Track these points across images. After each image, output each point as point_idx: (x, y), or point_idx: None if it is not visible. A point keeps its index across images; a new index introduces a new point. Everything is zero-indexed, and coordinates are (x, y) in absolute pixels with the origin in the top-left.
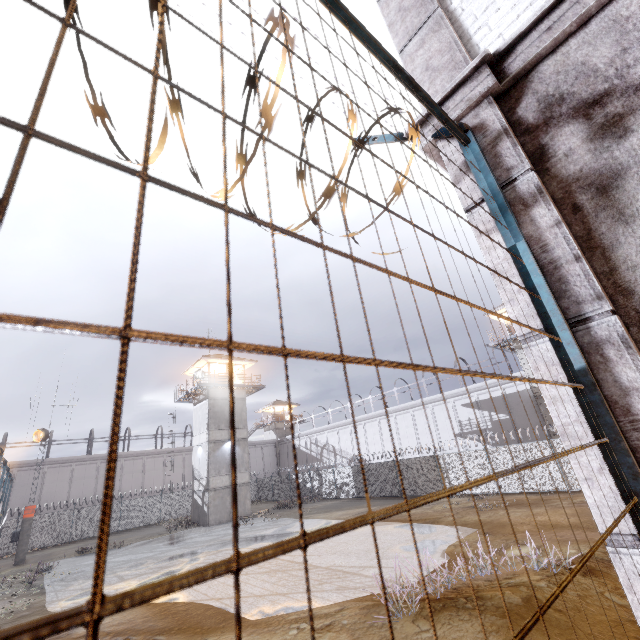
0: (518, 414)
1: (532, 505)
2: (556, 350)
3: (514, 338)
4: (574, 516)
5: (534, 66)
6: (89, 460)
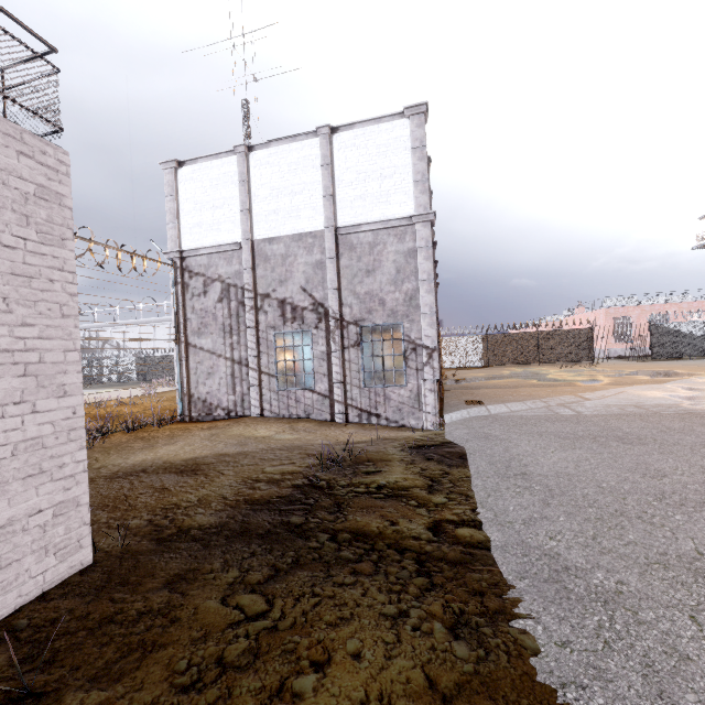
0: None
1: None
2: (174, 309)
3: None
4: None
5: (187, 257)
6: None
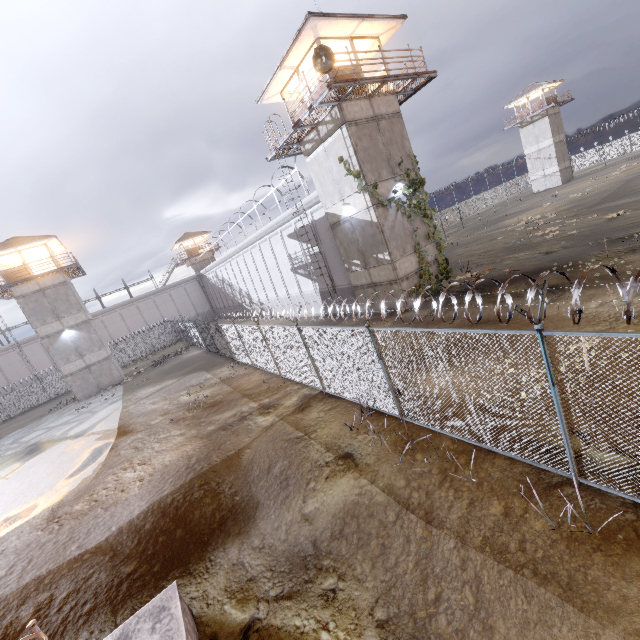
0: (326, 246)
1: (210, 414)
2: None
3: (294, 140)
4: (153, 474)
5: None
6: (6, 350)
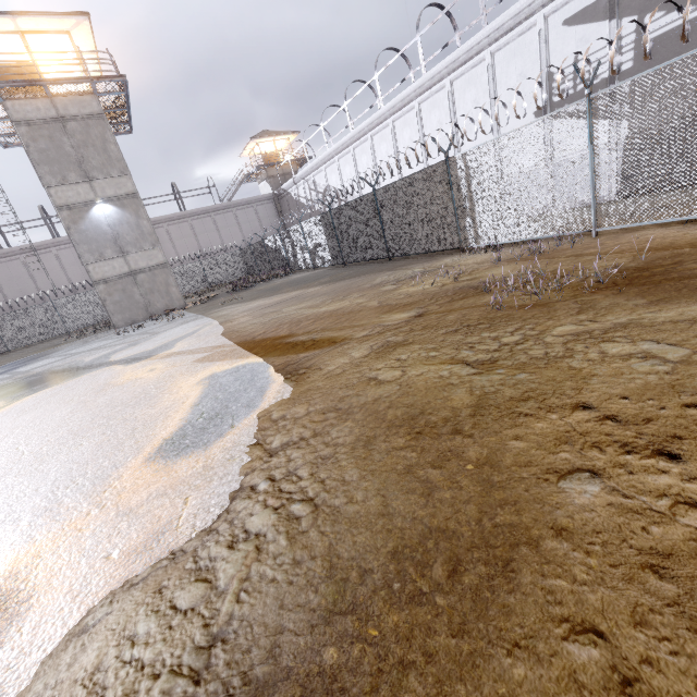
0: None
1: None
2: None
3: None
4: None
5: None
6: (5, 257)
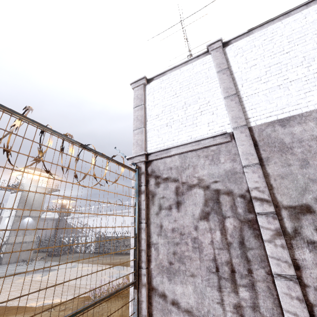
0: None
1: None
2: (134, 228)
3: None
4: None
5: (153, 160)
6: None
